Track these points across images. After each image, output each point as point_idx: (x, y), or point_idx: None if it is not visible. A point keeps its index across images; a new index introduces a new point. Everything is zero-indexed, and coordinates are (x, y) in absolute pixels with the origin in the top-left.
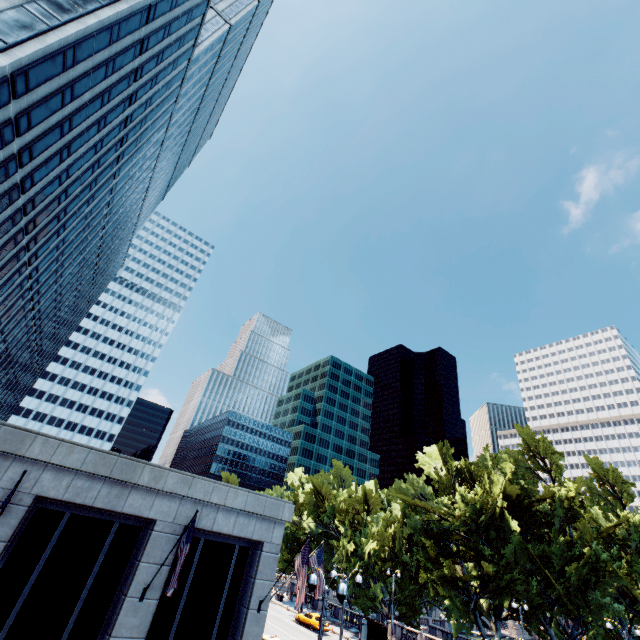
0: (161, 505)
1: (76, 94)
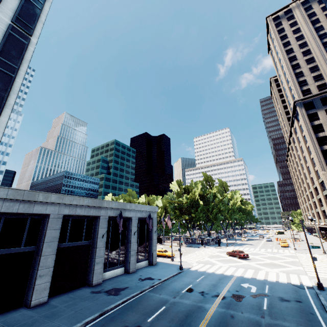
0: (132, 213)
1: None
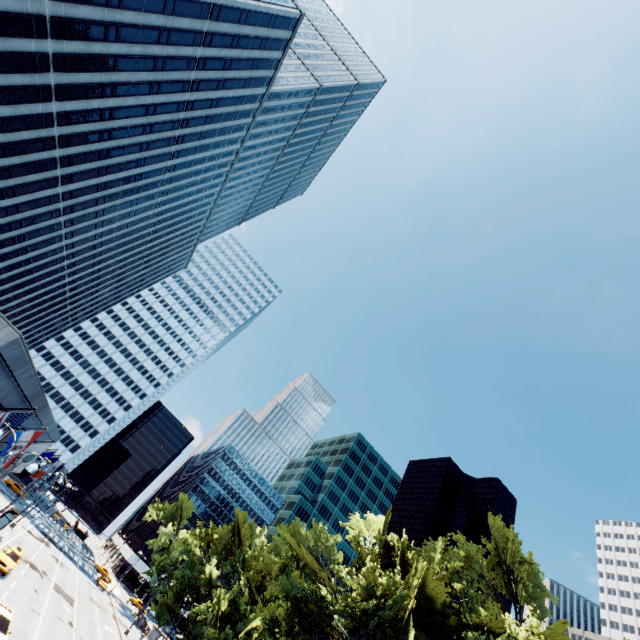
0: None
1: (123, 38)
